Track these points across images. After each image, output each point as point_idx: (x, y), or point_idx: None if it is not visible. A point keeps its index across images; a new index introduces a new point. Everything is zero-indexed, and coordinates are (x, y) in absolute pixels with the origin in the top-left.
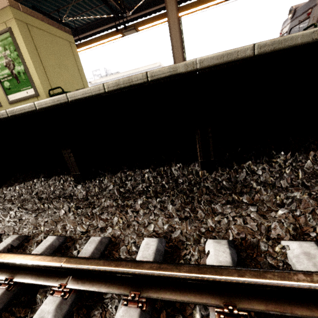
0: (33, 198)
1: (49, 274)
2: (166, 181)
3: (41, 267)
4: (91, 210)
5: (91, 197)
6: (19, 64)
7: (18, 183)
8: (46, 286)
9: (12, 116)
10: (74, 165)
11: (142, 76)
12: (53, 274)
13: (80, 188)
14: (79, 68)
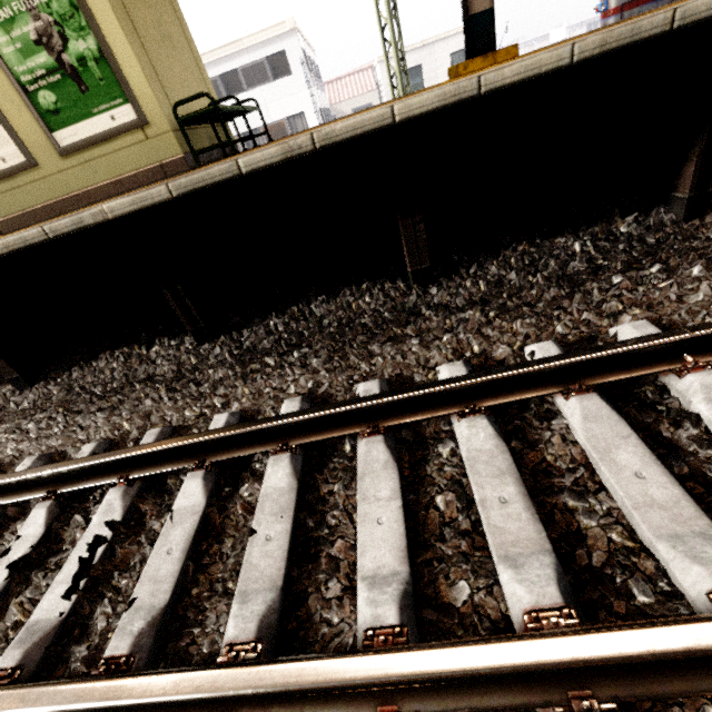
0: (342, 331)
1: (641, 364)
2: (628, 243)
3: (652, 348)
4: (531, 311)
5: (493, 298)
6: (79, 34)
7: (258, 319)
8: (631, 385)
9: (326, 146)
10: (421, 250)
11: (663, 19)
12: (649, 362)
13: (439, 293)
14: (188, 40)
